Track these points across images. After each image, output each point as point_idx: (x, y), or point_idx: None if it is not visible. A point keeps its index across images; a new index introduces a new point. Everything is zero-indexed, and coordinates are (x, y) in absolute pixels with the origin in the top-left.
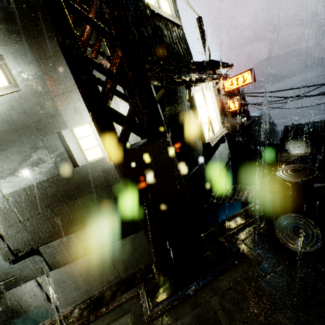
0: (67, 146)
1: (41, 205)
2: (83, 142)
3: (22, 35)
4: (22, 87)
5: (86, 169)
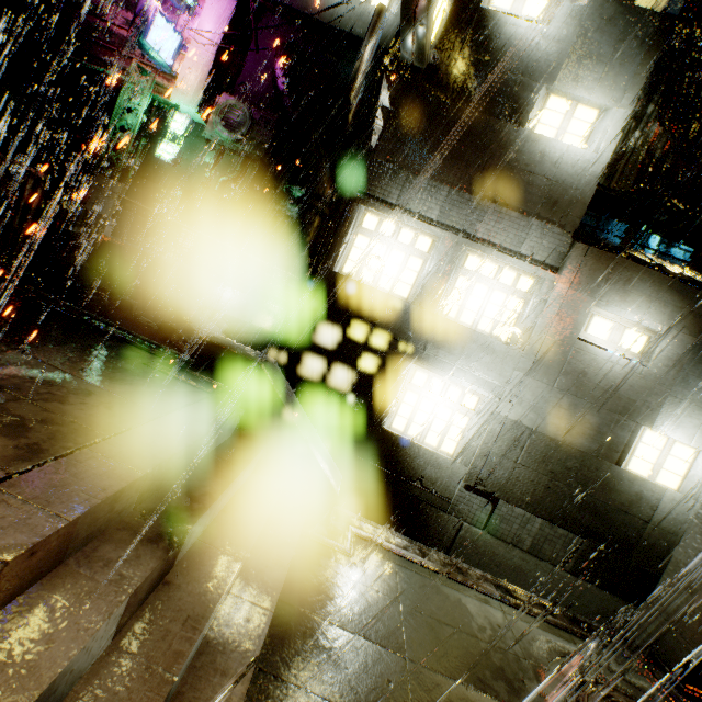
0: (631, 441)
1: (547, 466)
2: (641, 448)
3: (699, 333)
4: (652, 366)
5: (623, 475)
